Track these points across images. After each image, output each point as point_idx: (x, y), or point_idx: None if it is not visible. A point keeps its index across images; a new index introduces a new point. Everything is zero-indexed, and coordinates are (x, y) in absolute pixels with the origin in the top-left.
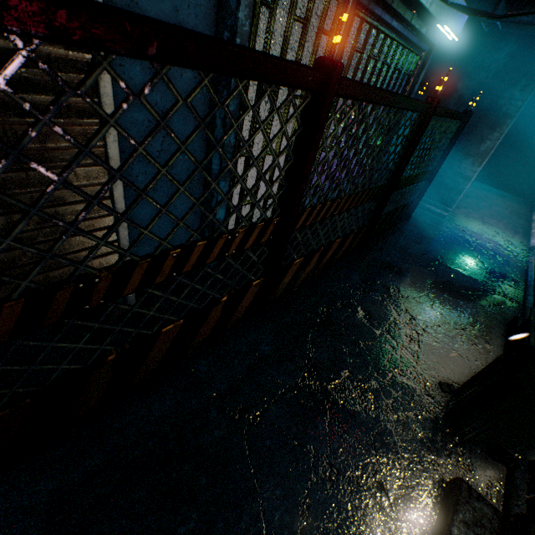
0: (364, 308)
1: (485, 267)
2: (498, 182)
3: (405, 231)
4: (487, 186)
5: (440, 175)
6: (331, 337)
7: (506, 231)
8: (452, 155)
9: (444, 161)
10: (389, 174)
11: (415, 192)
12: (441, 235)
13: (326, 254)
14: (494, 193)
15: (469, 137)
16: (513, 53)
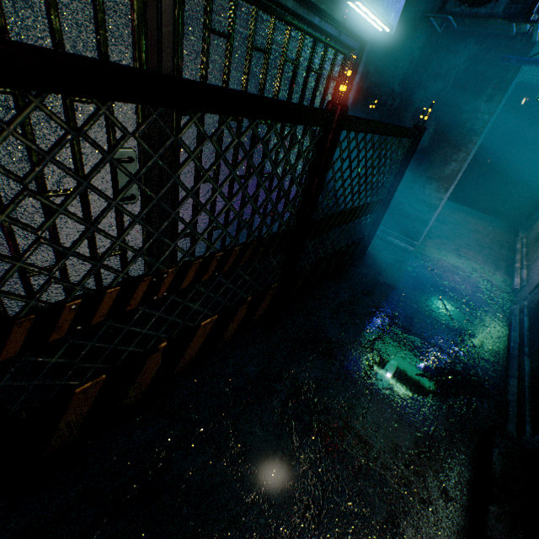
0: (241, 439)
1: (455, 327)
2: (479, 204)
3: (355, 276)
4: (467, 208)
5: (402, 203)
6: (142, 532)
7: (485, 266)
8: (414, 178)
9: (405, 186)
10: (289, 216)
11: (363, 228)
12: (403, 278)
13: (187, 345)
14: (474, 216)
15: (431, 158)
16: (474, 56)
